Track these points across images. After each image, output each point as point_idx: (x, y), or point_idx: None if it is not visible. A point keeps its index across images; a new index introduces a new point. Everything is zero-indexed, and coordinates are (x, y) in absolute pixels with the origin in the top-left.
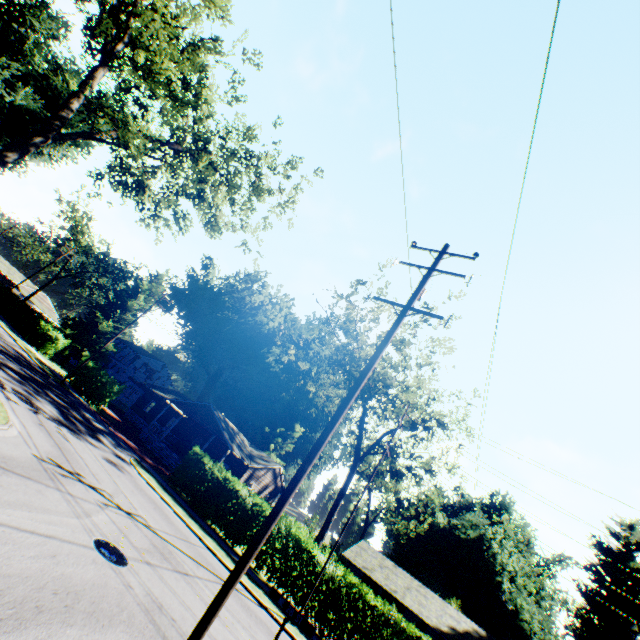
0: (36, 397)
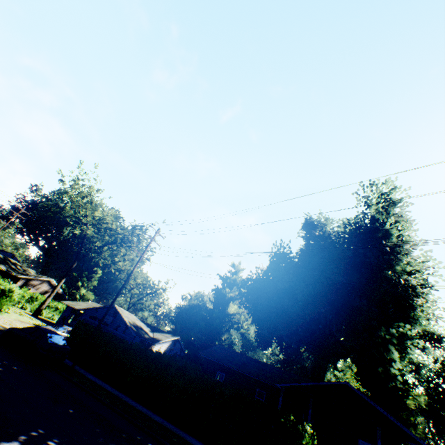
0: None
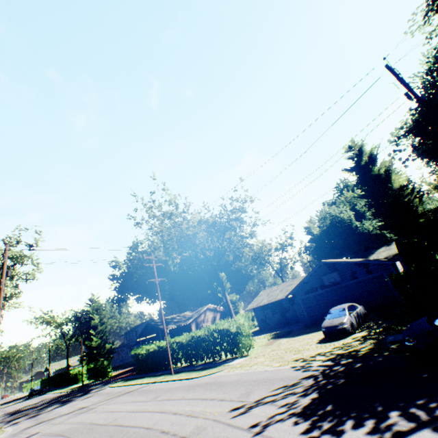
0: (45, 409)
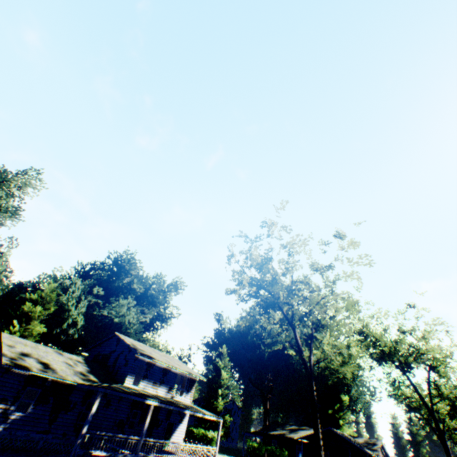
0: None
